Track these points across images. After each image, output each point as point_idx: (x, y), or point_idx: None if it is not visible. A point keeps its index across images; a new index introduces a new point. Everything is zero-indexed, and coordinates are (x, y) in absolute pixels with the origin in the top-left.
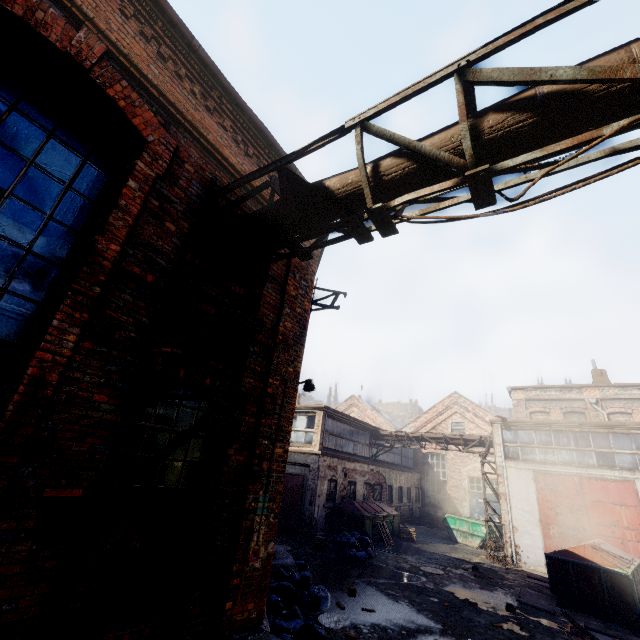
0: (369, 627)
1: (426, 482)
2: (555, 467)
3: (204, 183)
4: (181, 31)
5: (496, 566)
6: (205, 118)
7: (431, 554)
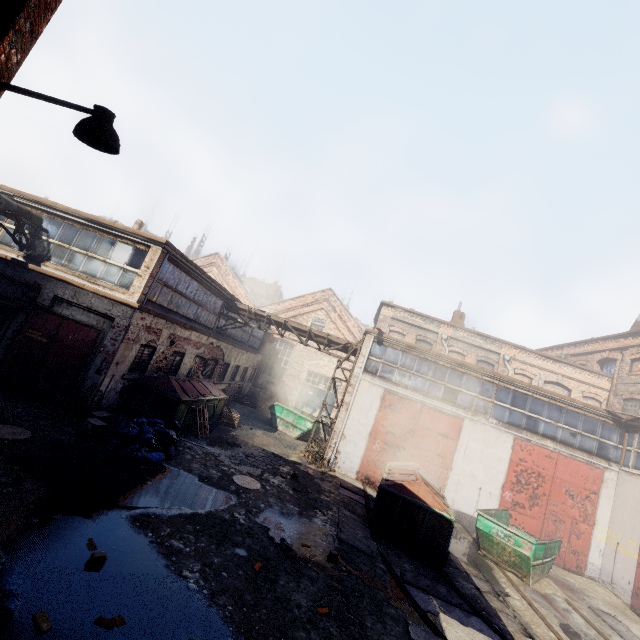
0: None
1: (266, 365)
2: (406, 391)
3: None
4: None
5: (312, 468)
6: None
7: (249, 448)
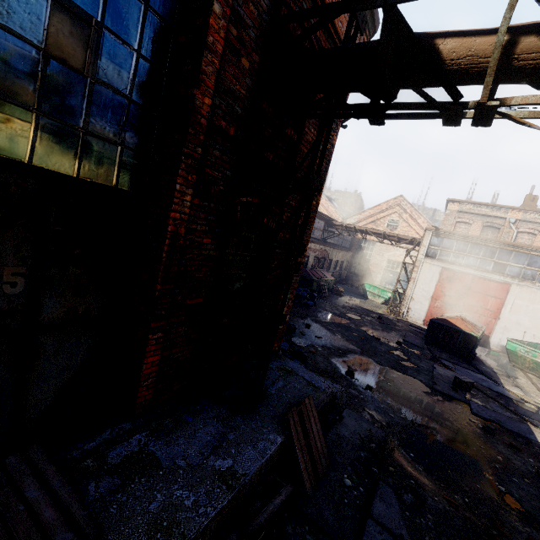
0: (321, 347)
1: (355, 258)
2: (459, 267)
3: None
4: None
5: (391, 317)
6: None
7: (351, 305)
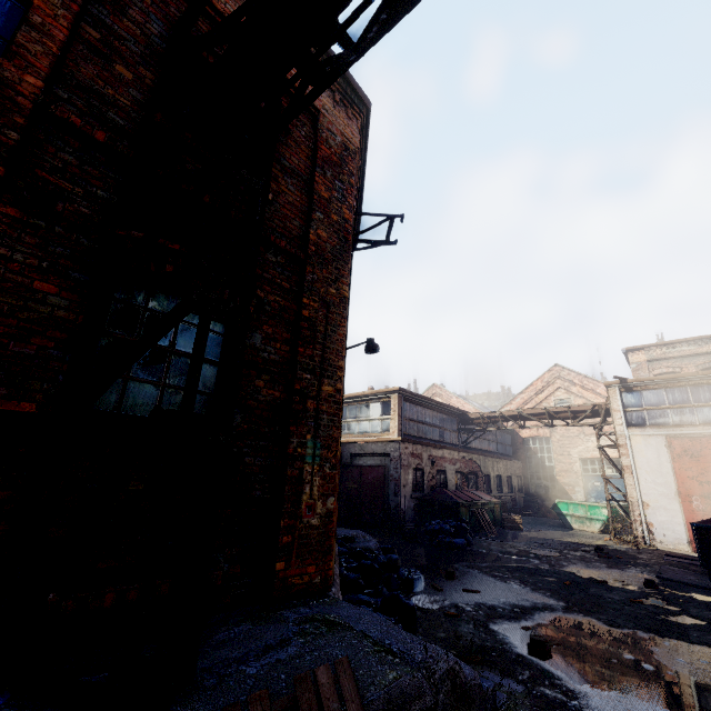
0: (473, 606)
1: (529, 470)
2: (695, 428)
3: (170, 23)
4: None
5: (624, 547)
6: None
7: (542, 540)
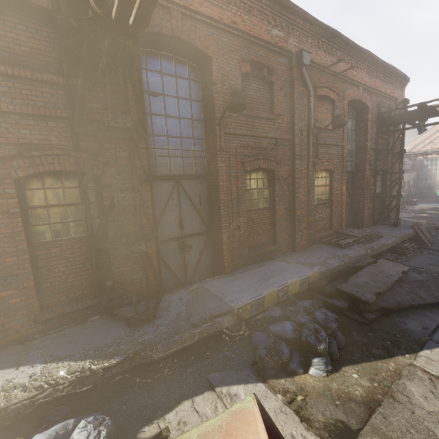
0: None
1: (420, 176)
2: None
3: (376, 107)
4: (376, 60)
5: None
6: (377, 82)
7: (428, 208)
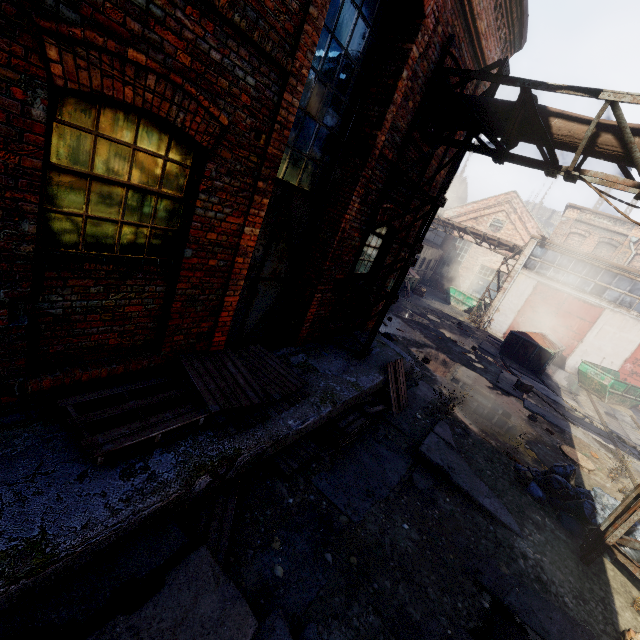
0: (402, 338)
1: (445, 258)
2: (556, 284)
3: (443, 43)
4: None
5: (472, 325)
6: None
7: (432, 308)
